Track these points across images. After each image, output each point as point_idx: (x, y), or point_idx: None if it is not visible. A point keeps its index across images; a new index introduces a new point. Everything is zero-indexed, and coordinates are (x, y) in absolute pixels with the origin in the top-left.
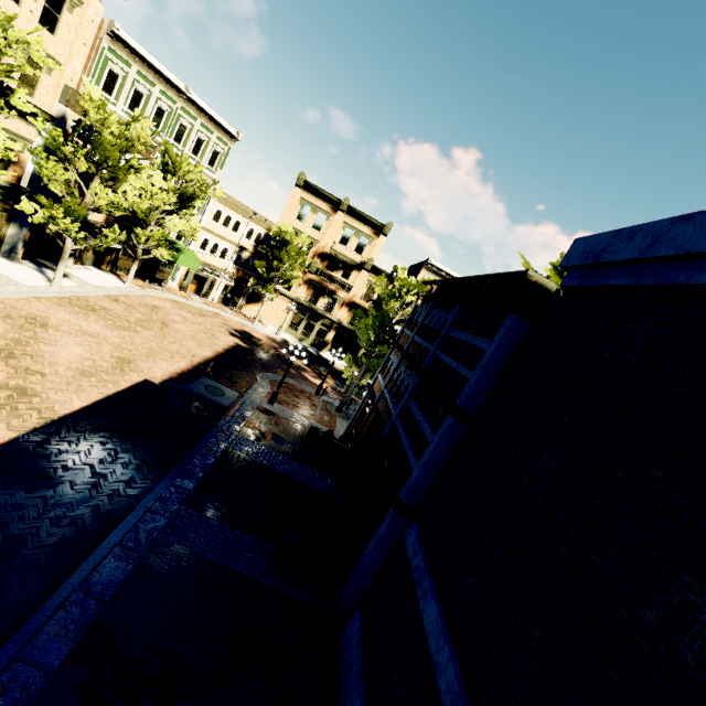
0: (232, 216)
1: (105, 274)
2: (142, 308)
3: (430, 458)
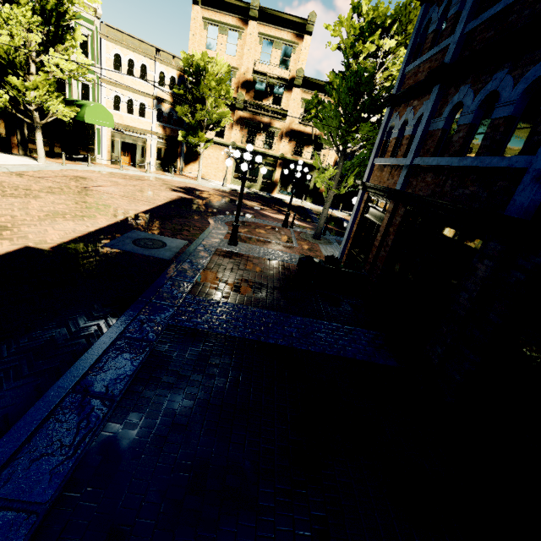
0: (134, 60)
1: (14, 156)
2: (57, 178)
3: None
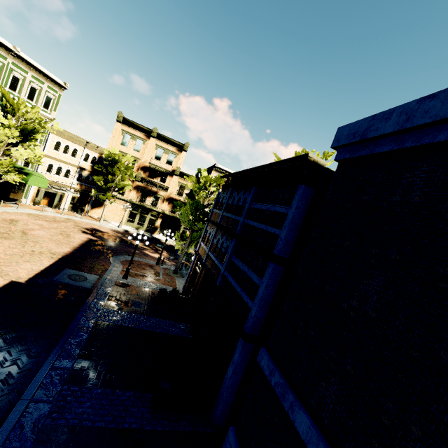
0: (70, 146)
1: None
2: (0, 223)
3: (263, 296)
